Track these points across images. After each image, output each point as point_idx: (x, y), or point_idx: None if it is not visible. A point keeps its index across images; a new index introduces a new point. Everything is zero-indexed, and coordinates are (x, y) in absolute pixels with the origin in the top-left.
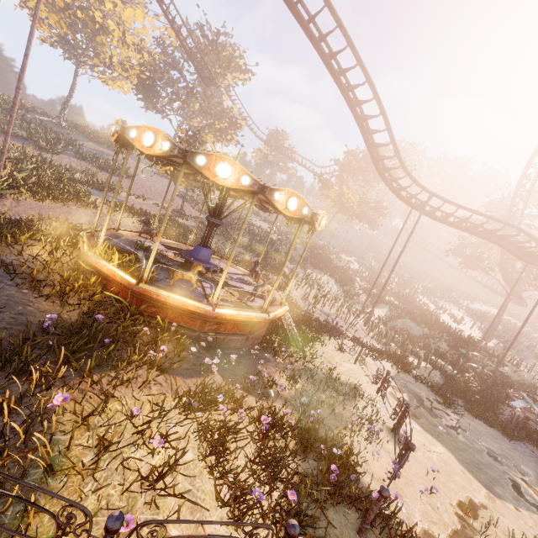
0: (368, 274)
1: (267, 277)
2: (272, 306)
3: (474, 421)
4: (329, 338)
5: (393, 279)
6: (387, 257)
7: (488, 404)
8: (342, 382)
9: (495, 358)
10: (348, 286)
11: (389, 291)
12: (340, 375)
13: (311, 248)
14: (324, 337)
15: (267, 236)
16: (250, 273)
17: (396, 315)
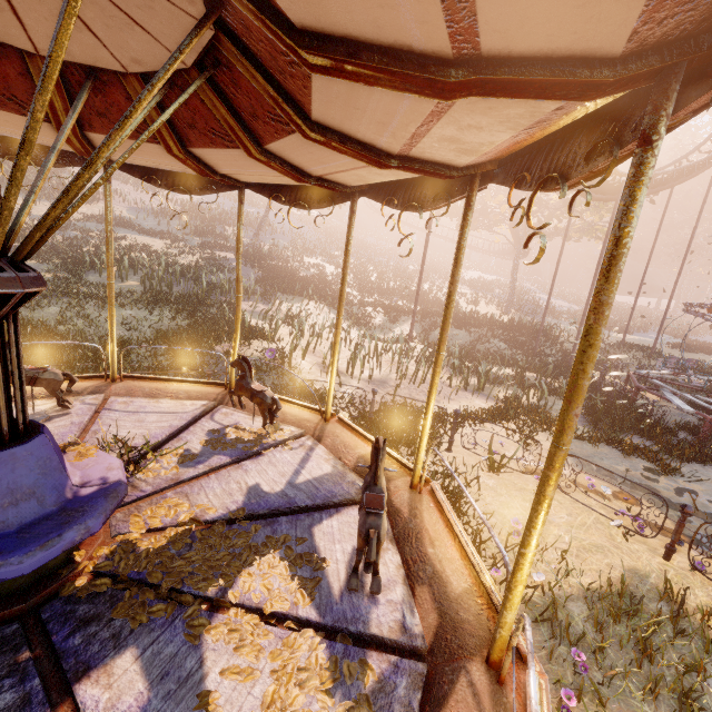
0: (354, 276)
1: (380, 450)
2: (422, 529)
3: (699, 472)
4: (450, 448)
5: (386, 272)
6: (427, 242)
7: (661, 424)
8: (652, 612)
9: (551, 336)
10: (349, 306)
11: (391, 291)
12: (587, 565)
13: (258, 261)
14: (439, 450)
15: (176, 263)
16: (222, 390)
17: (428, 326)
